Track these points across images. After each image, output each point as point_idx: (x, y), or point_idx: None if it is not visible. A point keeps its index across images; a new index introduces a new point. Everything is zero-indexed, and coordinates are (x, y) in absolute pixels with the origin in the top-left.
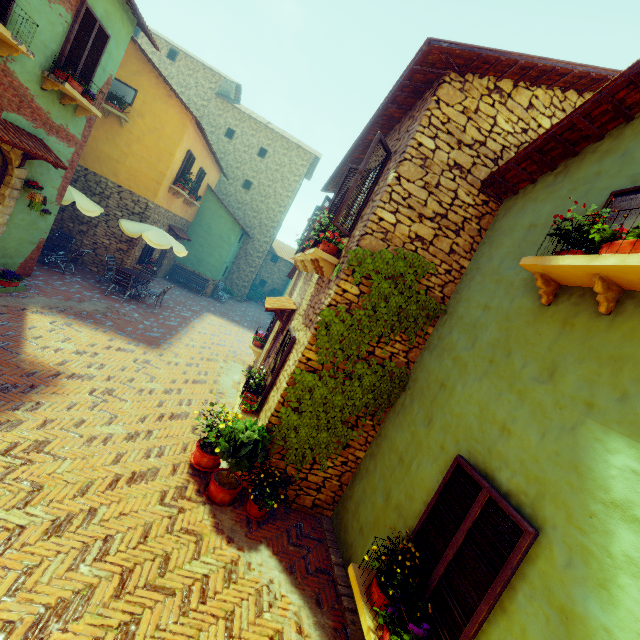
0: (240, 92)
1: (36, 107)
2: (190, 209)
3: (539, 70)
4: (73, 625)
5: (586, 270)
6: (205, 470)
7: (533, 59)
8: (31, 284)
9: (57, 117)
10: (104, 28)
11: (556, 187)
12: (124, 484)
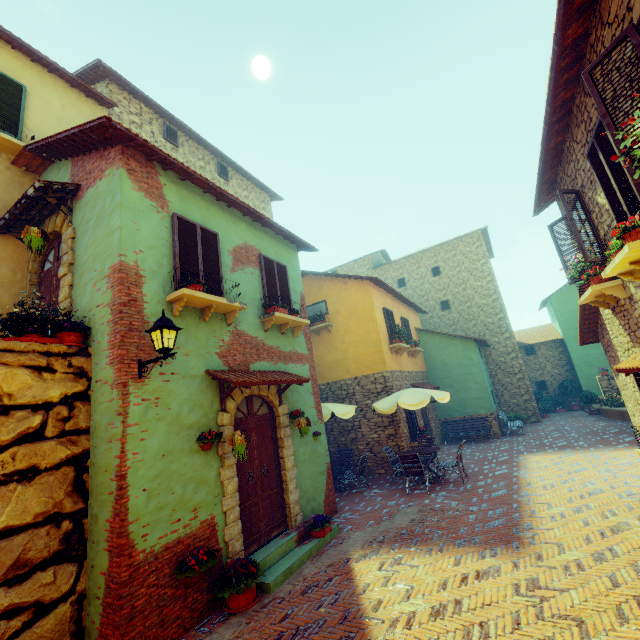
0: (386, 254)
1: (268, 348)
2: (417, 359)
3: None
4: None
5: None
6: None
7: None
8: (341, 520)
9: (284, 346)
10: (280, 263)
11: None
12: None
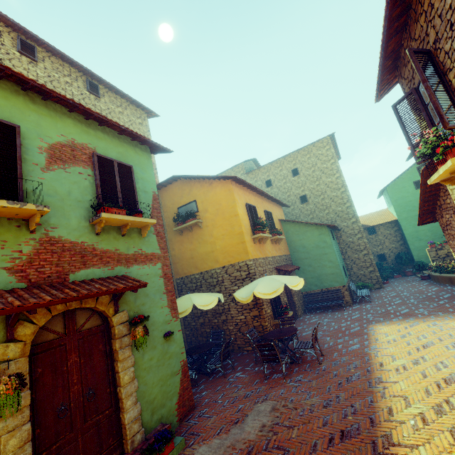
0: (257, 162)
1: (102, 252)
2: (280, 245)
3: None
4: None
5: None
6: None
7: None
8: (194, 423)
9: (127, 248)
10: (123, 163)
11: None
12: None
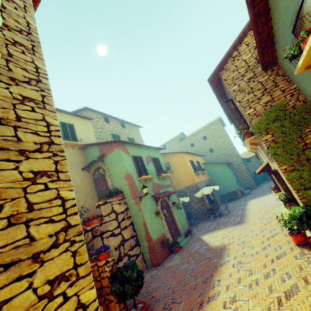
0: (183, 133)
1: (161, 185)
2: (205, 175)
3: (237, 42)
4: (298, 293)
5: (307, 58)
6: (304, 242)
7: (232, 45)
8: (194, 232)
9: (165, 183)
10: (156, 158)
11: (281, 45)
12: (276, 260)
